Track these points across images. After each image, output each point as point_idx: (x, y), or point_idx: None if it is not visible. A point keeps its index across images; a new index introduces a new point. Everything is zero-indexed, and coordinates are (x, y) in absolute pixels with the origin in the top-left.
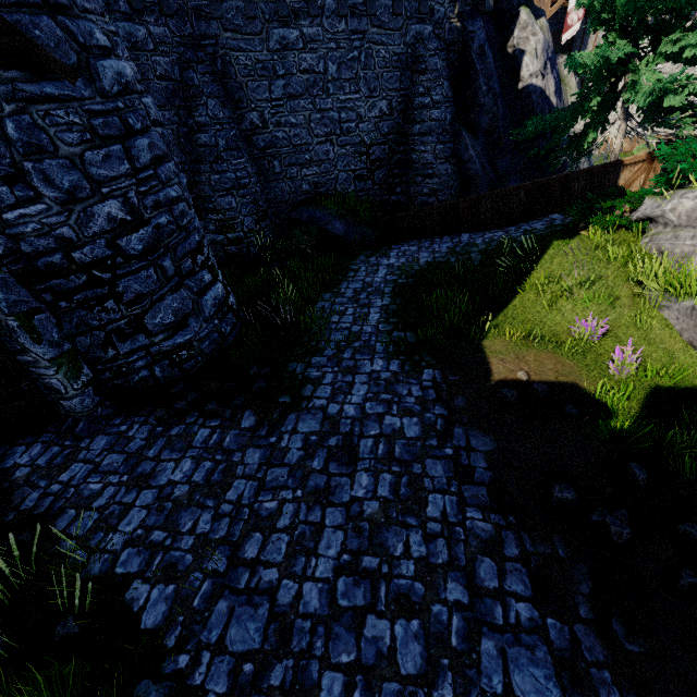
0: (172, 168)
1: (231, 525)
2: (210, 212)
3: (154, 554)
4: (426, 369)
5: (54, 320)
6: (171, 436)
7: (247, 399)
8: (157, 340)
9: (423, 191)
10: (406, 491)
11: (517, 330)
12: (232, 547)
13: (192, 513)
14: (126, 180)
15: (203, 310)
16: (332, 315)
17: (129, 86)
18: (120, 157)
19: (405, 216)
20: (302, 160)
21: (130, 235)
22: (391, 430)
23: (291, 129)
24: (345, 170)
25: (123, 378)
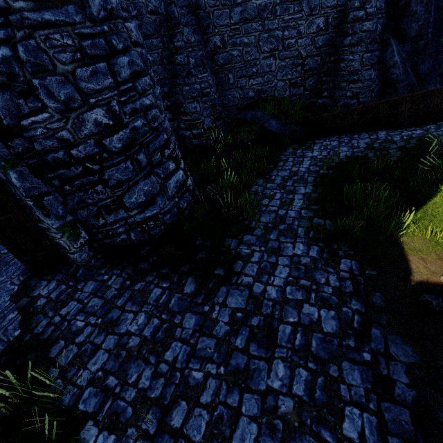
0: (147, 81)
1: (164, 386)
2: (182, 115)
3: (106, 399)
4: (343, 259)
5: (62, 199)
6: (134, 290)
7: (191, 267)
8: (132, 214)
9: (346, 94)
10: (321, 396)
11: (438, 228)
12: (162, 410)
13: (138, 366)
14: (109, 91)
15: (167, 191)
16: (263, 198)
17: (113, 12)
18: (104, 73)
19: (329, 116)
20: (250, 73)
21: (112, 136)
22: (308, 321)
23: (244, 47)
24: (283, 79)
25: (110, 239)
